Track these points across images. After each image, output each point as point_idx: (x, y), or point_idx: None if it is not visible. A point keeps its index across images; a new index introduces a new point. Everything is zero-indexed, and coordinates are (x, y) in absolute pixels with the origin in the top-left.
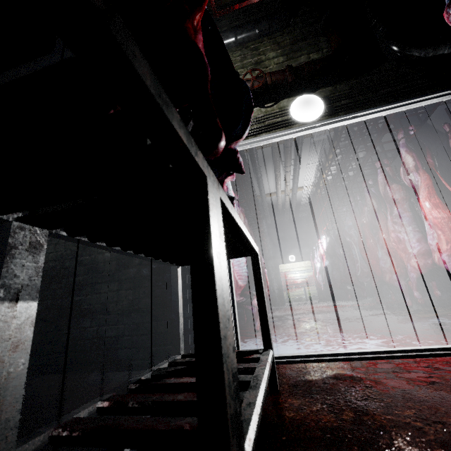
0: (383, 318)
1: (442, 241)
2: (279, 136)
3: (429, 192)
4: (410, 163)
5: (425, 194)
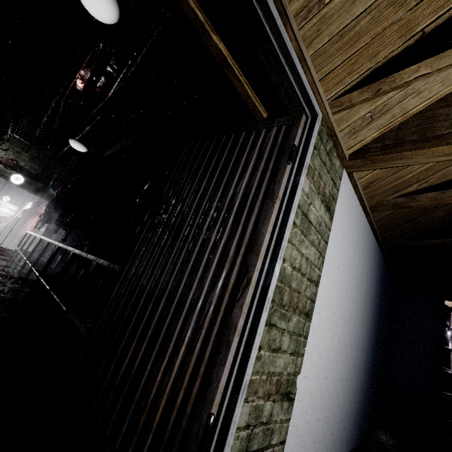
0: (5, 244)
1: (30, 230)
2: (2, 179)
3: (39, 218)
4: (44, 208)
5: (38, 217)
